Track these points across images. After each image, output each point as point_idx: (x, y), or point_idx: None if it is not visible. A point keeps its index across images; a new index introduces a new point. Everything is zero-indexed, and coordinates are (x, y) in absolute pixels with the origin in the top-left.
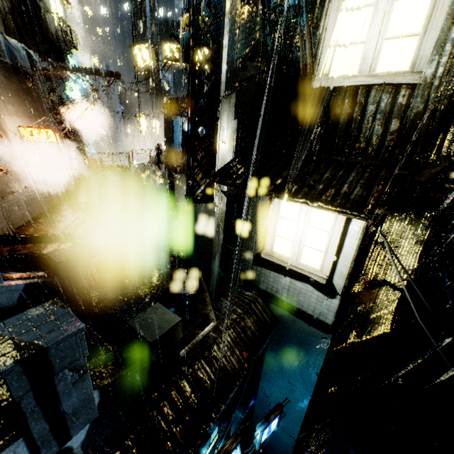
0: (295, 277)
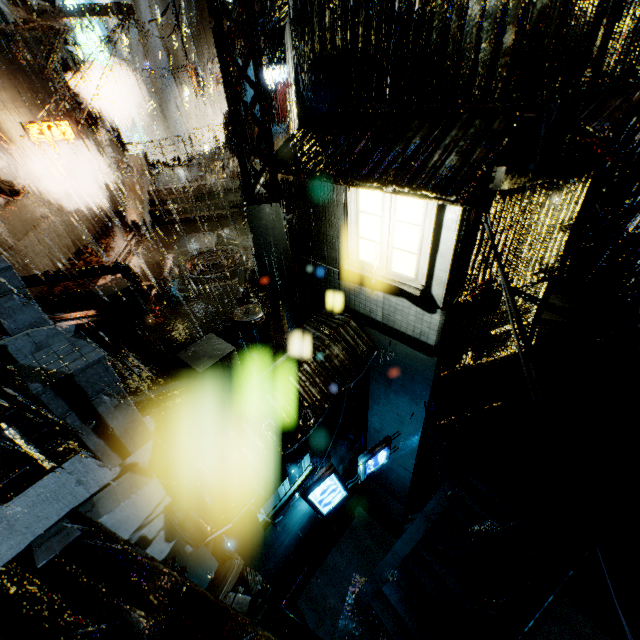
0: (388, 290)
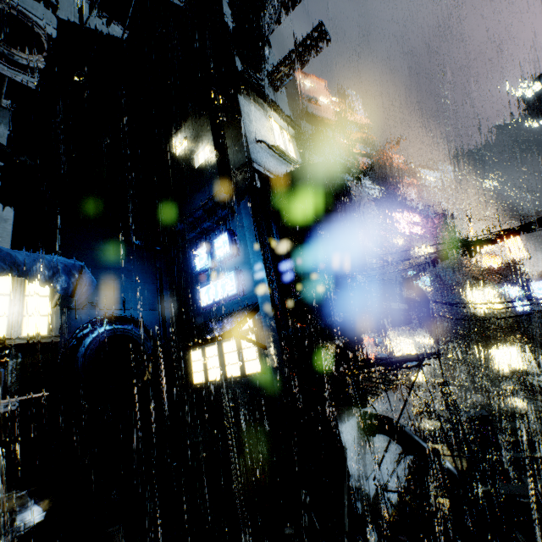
0: None
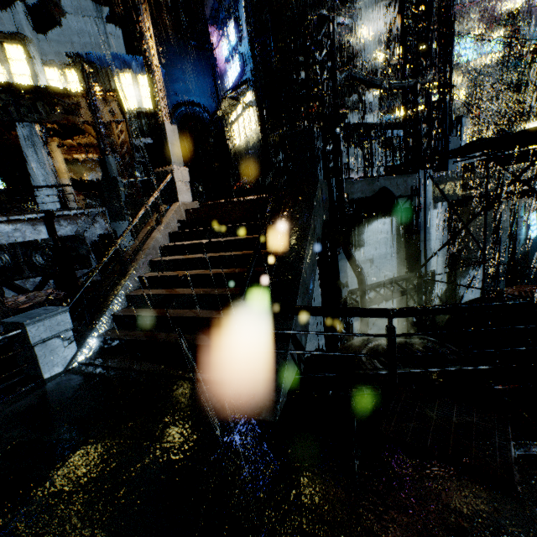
0: None
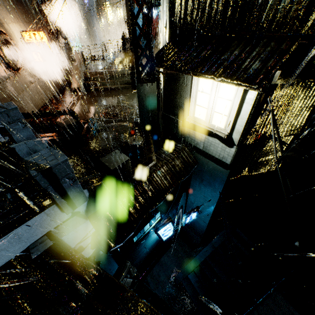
0: (208, 134)
